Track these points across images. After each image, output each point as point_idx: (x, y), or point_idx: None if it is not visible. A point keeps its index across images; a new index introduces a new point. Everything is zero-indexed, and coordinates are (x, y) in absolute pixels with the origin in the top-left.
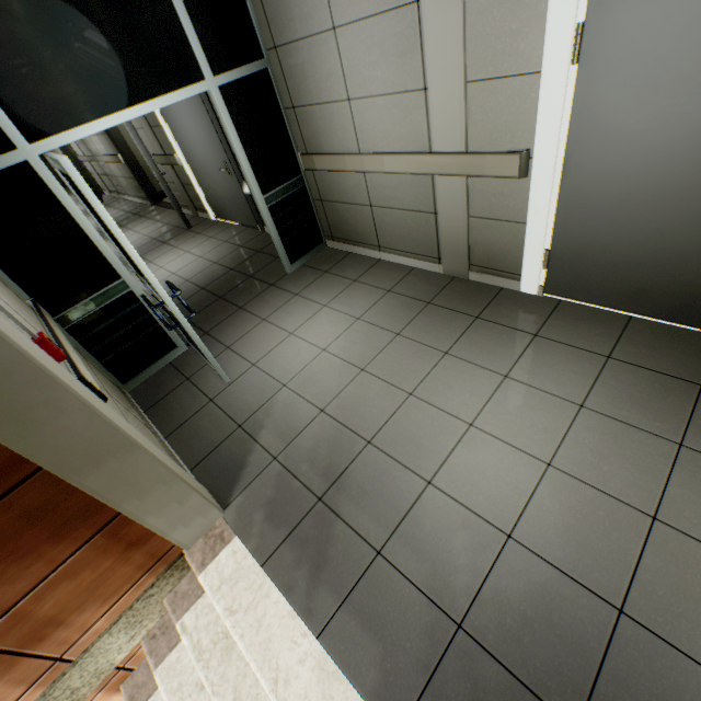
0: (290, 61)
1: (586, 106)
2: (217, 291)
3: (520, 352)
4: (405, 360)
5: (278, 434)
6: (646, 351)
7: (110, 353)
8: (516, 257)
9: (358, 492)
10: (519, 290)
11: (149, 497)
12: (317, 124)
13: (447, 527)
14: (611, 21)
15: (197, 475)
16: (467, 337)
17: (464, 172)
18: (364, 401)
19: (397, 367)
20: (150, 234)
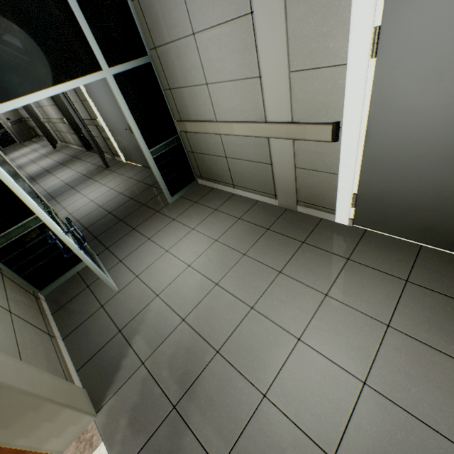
0: (166, 57)
1: (383, 90)
2: (119, 215)
3: (337, 273)
4: (249, 277)
5: (148, 340)
6: (436, 276)
7: (28, 268)
8: (331, 198)
9: (206, 402)
10: (334, 221)
11: (16, 424)
12: (186, 100)
13: (279, 445)
14: (403, 24)
15: (81, 376)
16: (296, 259)
17: (291, 136)
18: (216, 312)
19: (242, 283)
20: (82, 172)
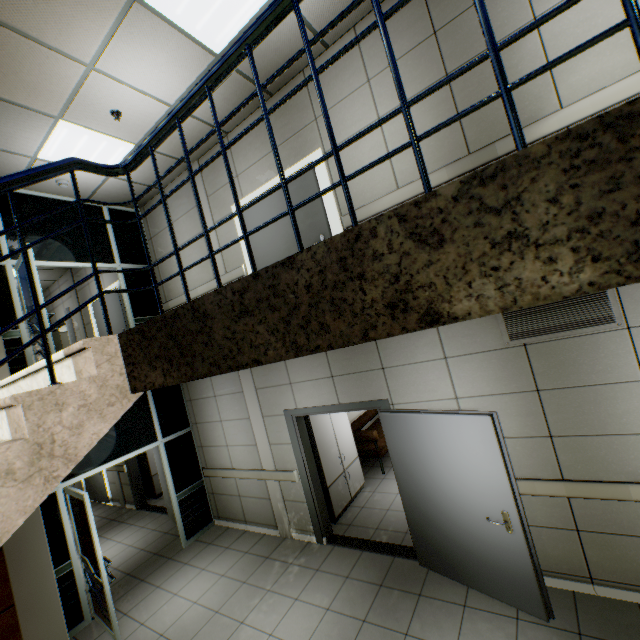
0: (162, 264)
1: (254, 244)
2: None
3: None
4: None
5: None
6: None
7: None
8: None
9: None
10: None
11: None
12: (172, 286)
13: None
14: (250, 221)
15: None
16: None
17: (227, 281)
18: None
19: None
20: None
